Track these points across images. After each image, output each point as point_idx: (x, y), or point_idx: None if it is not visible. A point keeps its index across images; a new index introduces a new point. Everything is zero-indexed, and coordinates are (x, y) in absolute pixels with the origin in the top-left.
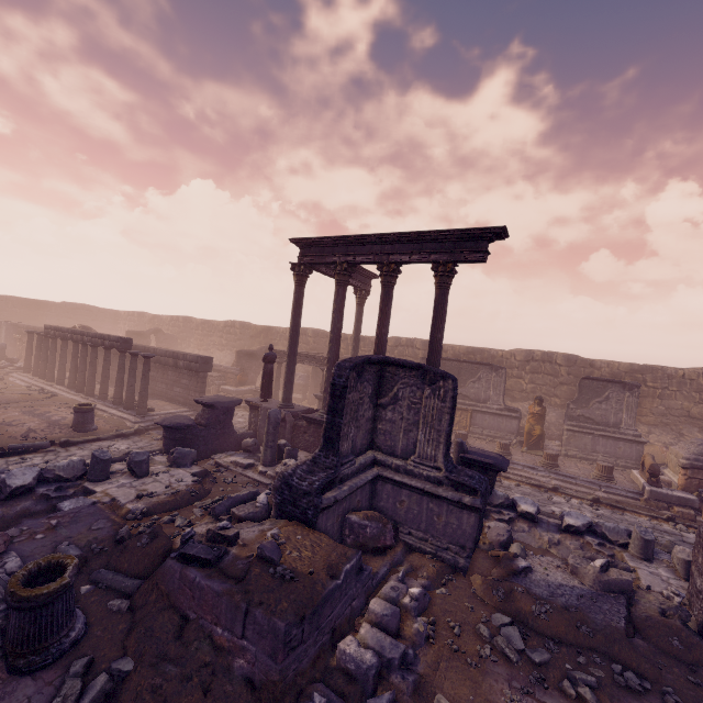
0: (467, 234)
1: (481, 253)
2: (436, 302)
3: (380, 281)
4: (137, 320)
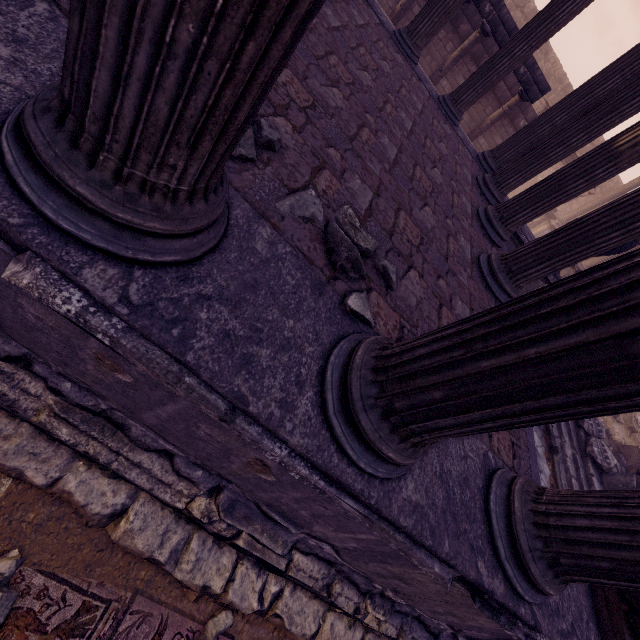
0: None
1: None
2: None
3: None
4: None
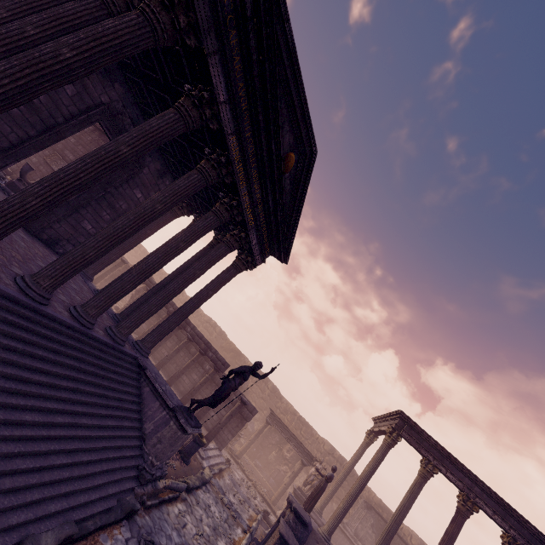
0: None
1: None
2: None
3: (460, 508)
4: (140, 253)
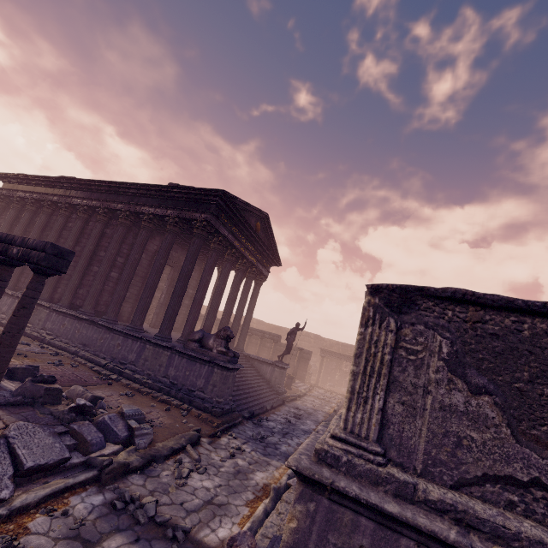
0: None
1: None
2: None
3: None
4: None
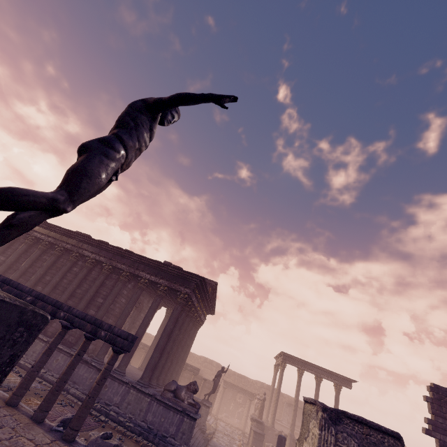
0: (346, 378)
1: (350, 386)
2: (337, 398)
3: (316, 382)
4: None
